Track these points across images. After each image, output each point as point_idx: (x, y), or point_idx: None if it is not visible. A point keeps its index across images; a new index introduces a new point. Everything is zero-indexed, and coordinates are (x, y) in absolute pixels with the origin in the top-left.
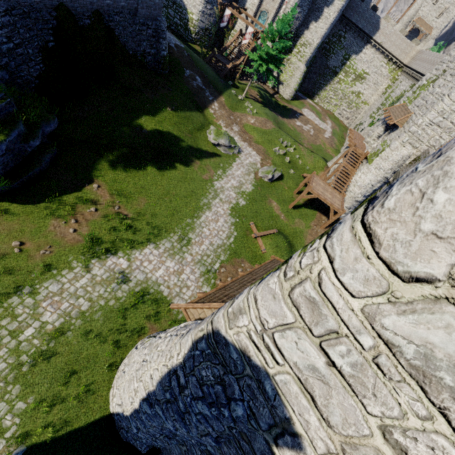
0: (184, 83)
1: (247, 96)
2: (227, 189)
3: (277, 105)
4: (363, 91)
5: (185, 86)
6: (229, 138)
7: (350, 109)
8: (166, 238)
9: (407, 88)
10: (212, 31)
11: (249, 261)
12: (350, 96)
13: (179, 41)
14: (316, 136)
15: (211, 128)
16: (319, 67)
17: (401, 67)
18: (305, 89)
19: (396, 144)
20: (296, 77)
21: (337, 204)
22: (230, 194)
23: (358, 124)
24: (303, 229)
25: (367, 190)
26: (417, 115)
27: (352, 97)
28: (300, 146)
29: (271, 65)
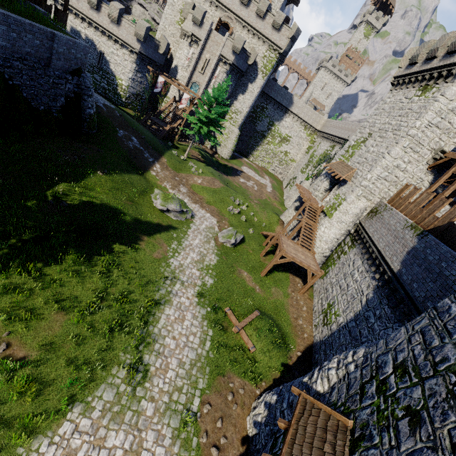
0: (118, 144)
1: (188, 156)
2: (188, 266)
3: (219, 164)
4: (289, 151)
5: (119, 147)
6: (179, 202)
7: (281, 165)
8: (105, 381)
9: (329, 148)
10: (146, 95)
11: (238, 375)
12: (280, 155)
13: (108, 102)
14: (260, 191)
15: (156, 191)
16: (249, 131)
17: (315, 132)
18: (239, 149)
19: (352, 198)
20: (231, 139)
21: (312, 265)
22: (193, 272)
23: (292, 178)
24: (282, 299)
25: (333, 245)
26: (363, 171)
27: (282, 156)
28: (252, 203)
29: (211, 127)
